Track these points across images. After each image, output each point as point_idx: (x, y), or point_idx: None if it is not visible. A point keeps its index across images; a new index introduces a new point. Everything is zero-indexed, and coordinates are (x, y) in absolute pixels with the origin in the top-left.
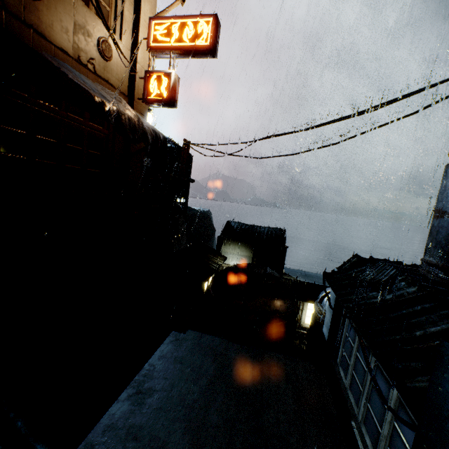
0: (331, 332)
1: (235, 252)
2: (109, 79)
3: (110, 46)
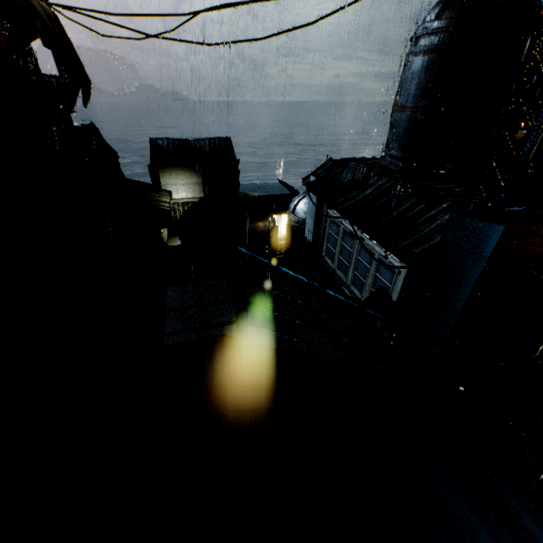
0: (315, 235)
1: (179, 182)
2: None
3: None
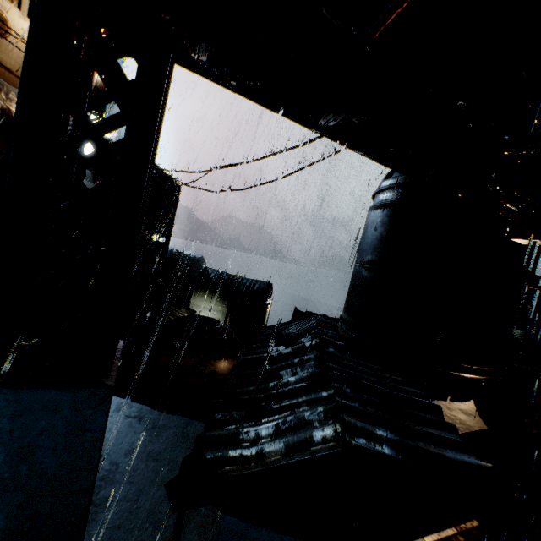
0: None
1: (206, 306)
2: (4, 61)
3: (6, 20)
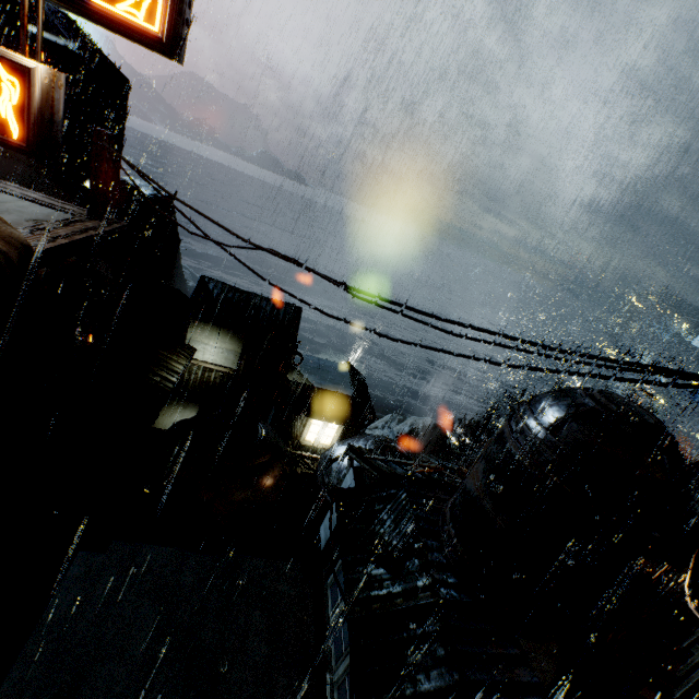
0: (329, 544)
1: (211, 343)
2: None
3: None
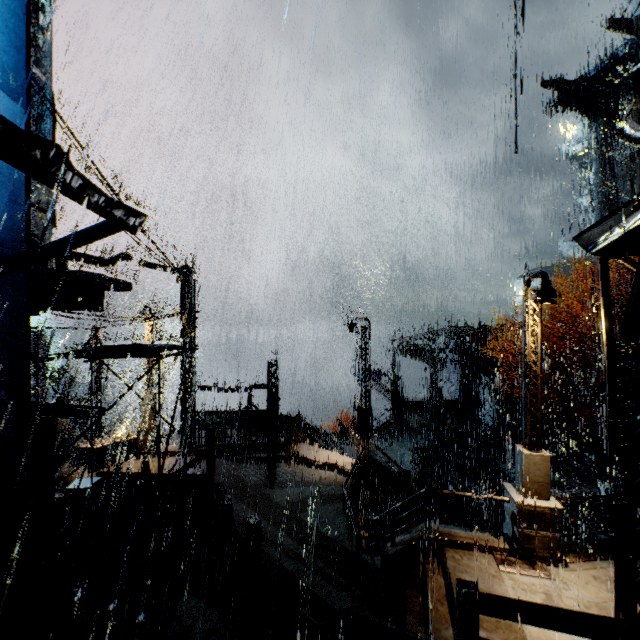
0: None
1: None
2: None
3: None
